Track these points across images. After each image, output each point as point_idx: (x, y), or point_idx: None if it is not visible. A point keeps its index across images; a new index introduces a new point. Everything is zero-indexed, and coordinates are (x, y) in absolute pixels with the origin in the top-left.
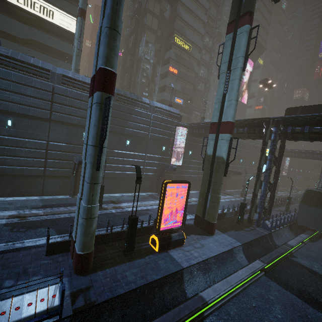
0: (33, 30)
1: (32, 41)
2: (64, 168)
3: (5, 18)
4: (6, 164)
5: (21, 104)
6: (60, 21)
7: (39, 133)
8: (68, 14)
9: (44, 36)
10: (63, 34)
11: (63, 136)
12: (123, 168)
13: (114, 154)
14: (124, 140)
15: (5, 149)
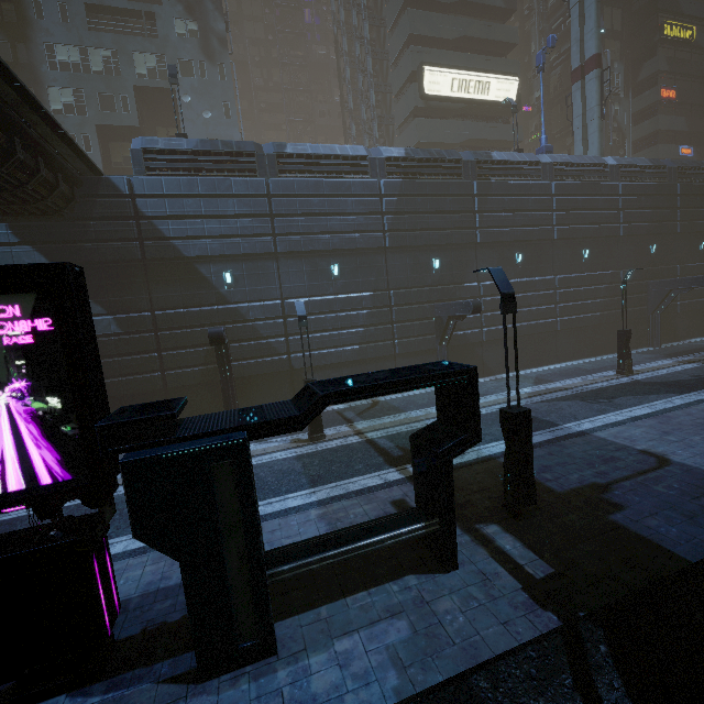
0: (468, 124)
1: (464, 142)
2: (636, 307)
3: (440, 123)
4: (589, 312)
5: (594, 224)
6: (496, 94)
7: (609, 260)
8: (506, 77)
9: (480, 128)
10: (490, 114)
11: (630, 258)
12: (700, 293)
13: (688, 271)
14: (695, 243)
15: (587, 290)
